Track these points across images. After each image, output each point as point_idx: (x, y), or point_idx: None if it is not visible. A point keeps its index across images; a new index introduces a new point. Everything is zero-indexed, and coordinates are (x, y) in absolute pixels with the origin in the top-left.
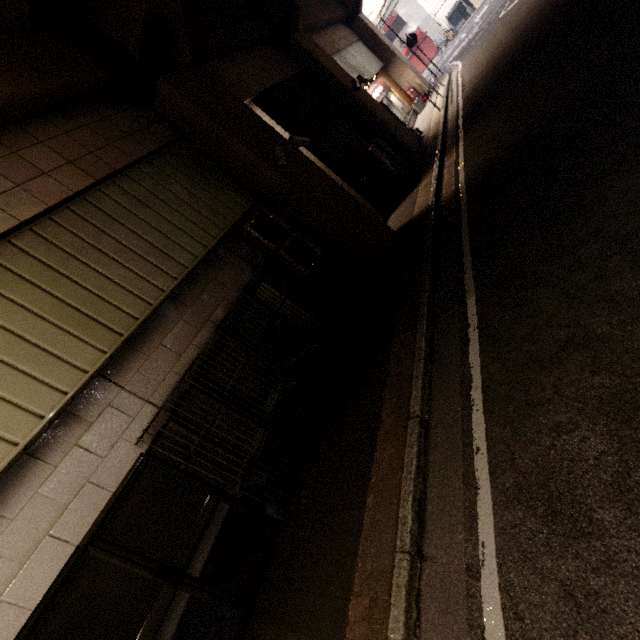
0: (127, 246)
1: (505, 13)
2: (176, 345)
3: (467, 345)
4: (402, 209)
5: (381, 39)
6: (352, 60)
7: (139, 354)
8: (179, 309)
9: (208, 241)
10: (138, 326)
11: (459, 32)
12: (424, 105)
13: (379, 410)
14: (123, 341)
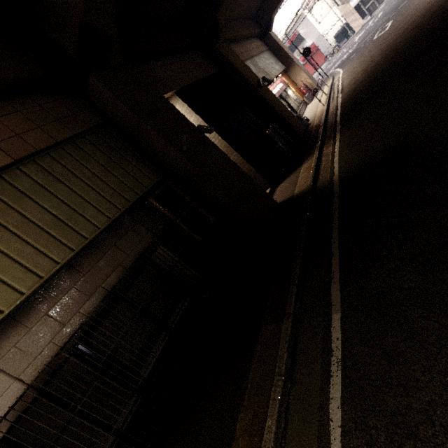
0: (32, 220)
1: (377, 37)
2: (62, 314)
3: (328, 380)
4: (287, 184)
5: (284, 50)
6: (261, 64)
7: (21, 326)
8: (73, 277)
9: (113, 212)
10: (23, 300)
11: (342, 47)
12: (313, 98)
13: (236, 417)
14: (2, 318)
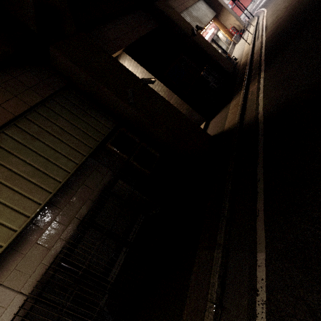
0: (17, 173)
1: None
2: (47, 241)
3: (254, 319)
4: (218, 119)
5: None
6: (195, 13)
7: (18, 254)
8: (53, 212)
9: (79, 159)
10: (17, 235)
11: None
12: (240, 38)
13: None
14: (2, 251)
